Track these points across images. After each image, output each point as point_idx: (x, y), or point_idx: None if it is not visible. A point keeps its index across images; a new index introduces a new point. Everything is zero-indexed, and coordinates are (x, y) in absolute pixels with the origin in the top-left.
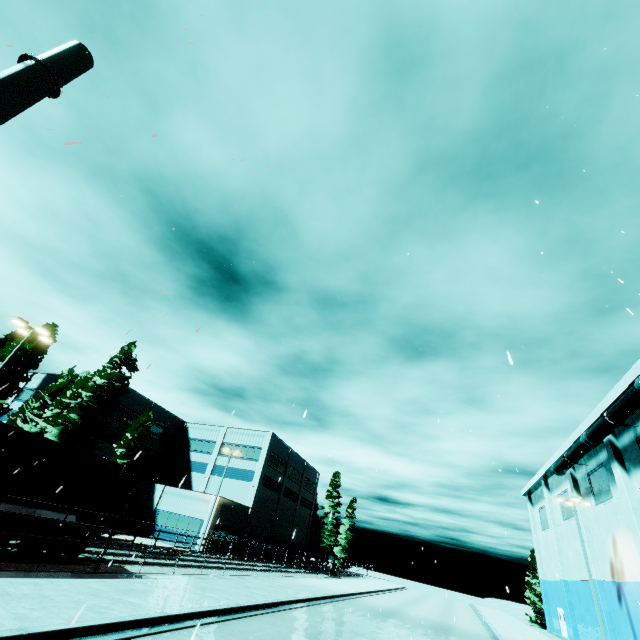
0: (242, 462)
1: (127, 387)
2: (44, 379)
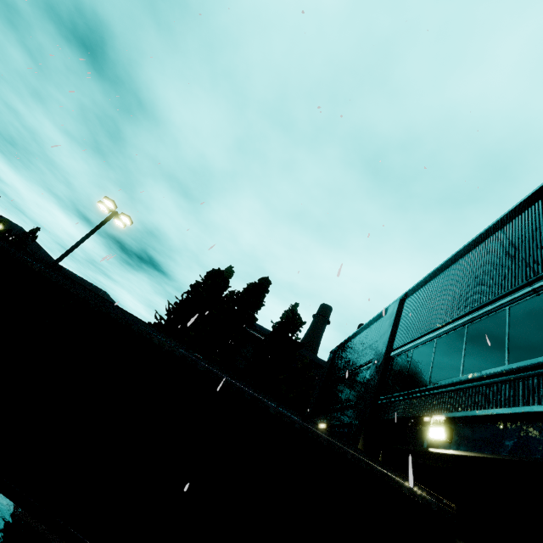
0: None
1: None
2: None
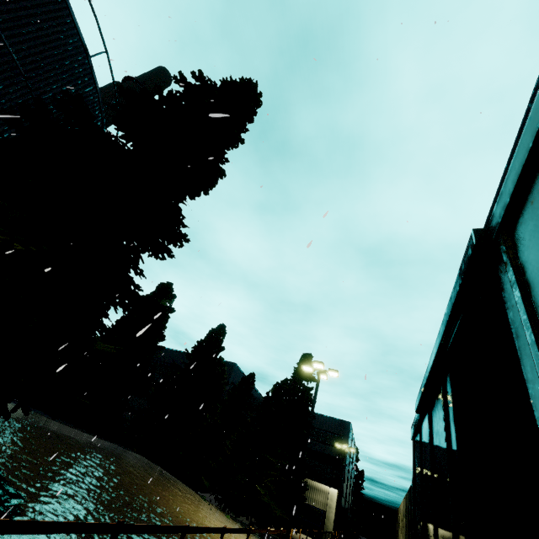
0: (324, 447)
1: (240, 370)
2: (167, 353)
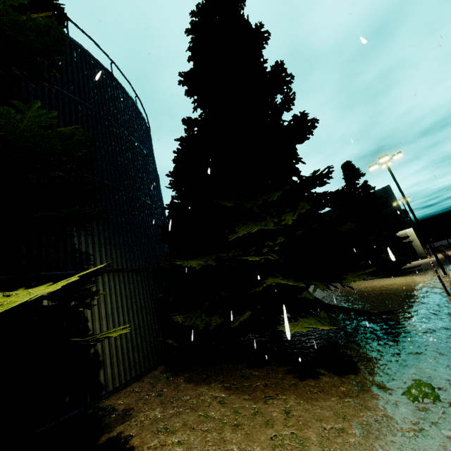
0: None
1: None
2: None
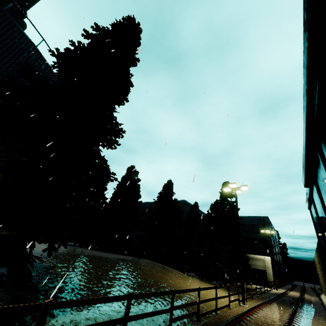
0: (254, 234)
1: (189, 203)
2: (146, 205)
